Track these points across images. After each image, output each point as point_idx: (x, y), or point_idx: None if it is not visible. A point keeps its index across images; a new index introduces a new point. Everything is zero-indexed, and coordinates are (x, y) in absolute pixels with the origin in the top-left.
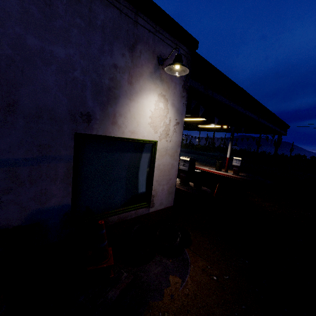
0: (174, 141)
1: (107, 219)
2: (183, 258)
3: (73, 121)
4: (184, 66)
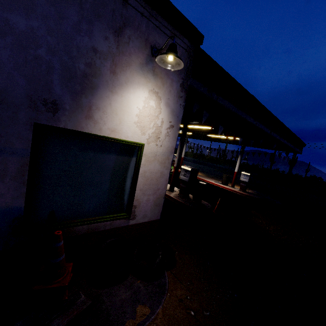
0: (165, 147)
1: (73, 229)
2: (161, 283)
3: (32, 108)
4: (177, 57)
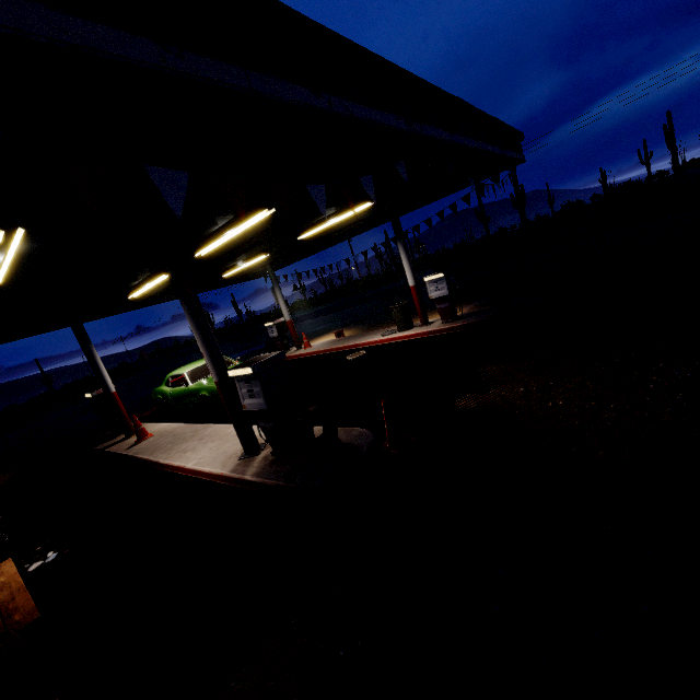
0: None
1: None
2: None
3: None
4: None
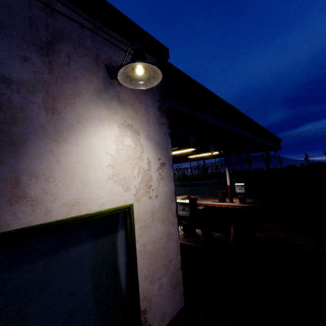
0: (162, 195)
1: None
2: None
3: None
4: (150, 64)
